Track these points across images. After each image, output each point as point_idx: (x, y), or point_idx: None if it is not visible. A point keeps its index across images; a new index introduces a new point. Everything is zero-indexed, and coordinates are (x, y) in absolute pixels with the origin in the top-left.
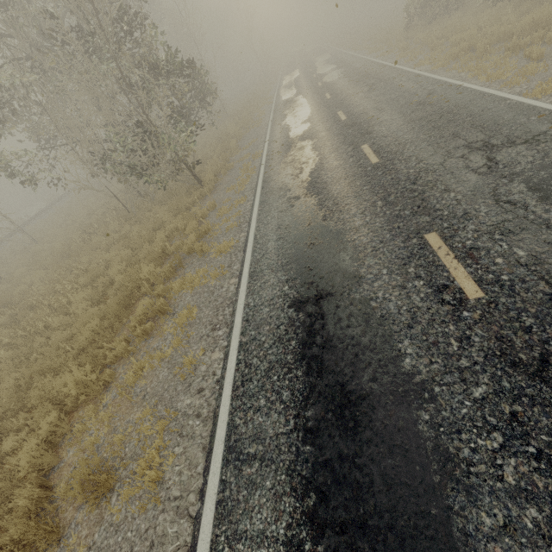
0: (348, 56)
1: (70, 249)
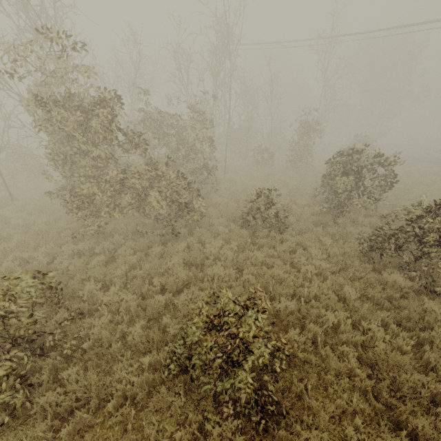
0: None
1: None
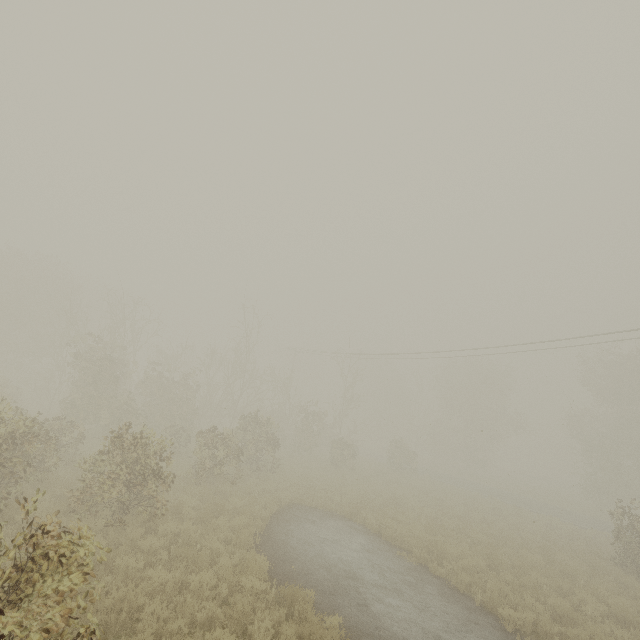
0: None
1: None
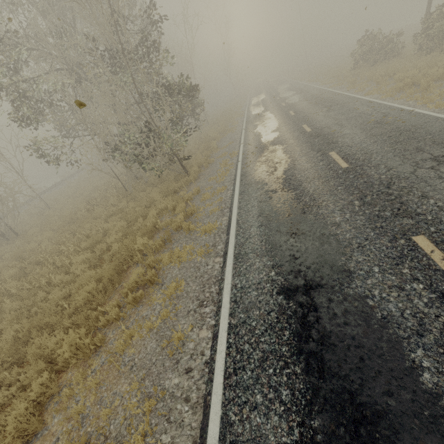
0: (305, 86)
1: (75, 216)
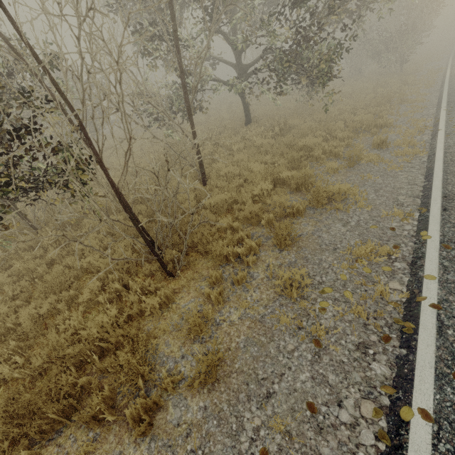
0: None
1: None
